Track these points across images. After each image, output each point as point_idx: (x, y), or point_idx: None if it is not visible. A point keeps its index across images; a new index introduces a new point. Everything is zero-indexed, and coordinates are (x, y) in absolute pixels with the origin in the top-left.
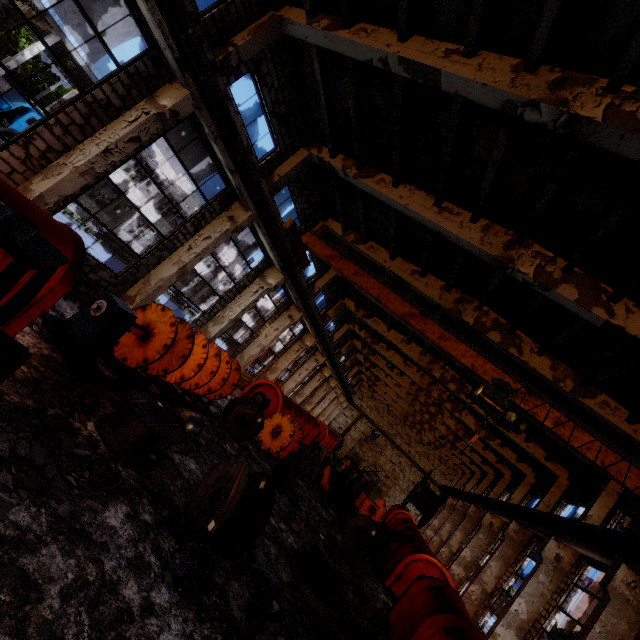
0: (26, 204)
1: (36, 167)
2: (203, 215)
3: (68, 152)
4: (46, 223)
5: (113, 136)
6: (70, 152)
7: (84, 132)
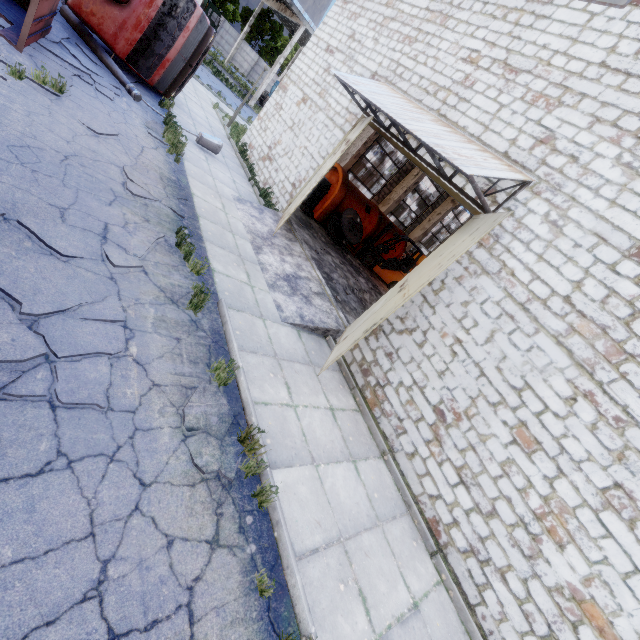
0: (397, 228)
1: (380, 201)
2: (437, 202)
3: (390, 193)
4: (400, 232)
5: (408, 184)
6: (391, 193)
7: (396, 184)
